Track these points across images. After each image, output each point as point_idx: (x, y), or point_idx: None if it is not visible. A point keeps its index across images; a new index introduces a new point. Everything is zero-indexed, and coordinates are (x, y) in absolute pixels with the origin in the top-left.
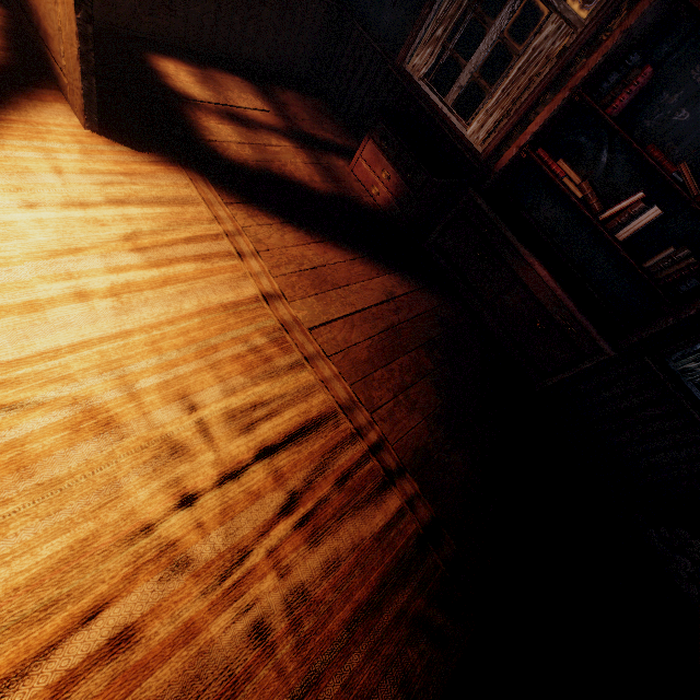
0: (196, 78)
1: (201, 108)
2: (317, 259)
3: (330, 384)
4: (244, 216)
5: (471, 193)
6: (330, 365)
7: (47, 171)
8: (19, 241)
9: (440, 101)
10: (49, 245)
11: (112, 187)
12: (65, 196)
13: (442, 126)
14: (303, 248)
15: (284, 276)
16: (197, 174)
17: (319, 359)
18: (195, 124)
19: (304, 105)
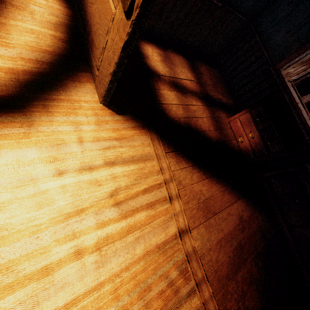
0: (161, 57)
1: (161, 80)
2: (207, 194)
3: (207, 305)
4: (174, 163)
5: (307, 167)
6: (208, 287)
7: (74, 141)
8: (48, 207)
9: (298, 98)
10: (66, 208)
11: (108, 151)
12: (81, 162)
13: (295, 114)
14: (201, 186)
15: (190, 210)
16: (154, 133)
17: (203, 283)
18: (157, 92)
19: (210, 74)
